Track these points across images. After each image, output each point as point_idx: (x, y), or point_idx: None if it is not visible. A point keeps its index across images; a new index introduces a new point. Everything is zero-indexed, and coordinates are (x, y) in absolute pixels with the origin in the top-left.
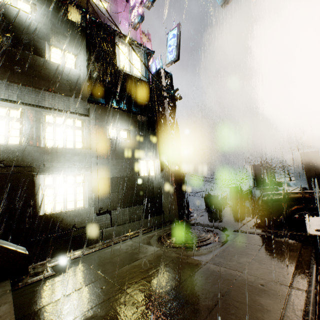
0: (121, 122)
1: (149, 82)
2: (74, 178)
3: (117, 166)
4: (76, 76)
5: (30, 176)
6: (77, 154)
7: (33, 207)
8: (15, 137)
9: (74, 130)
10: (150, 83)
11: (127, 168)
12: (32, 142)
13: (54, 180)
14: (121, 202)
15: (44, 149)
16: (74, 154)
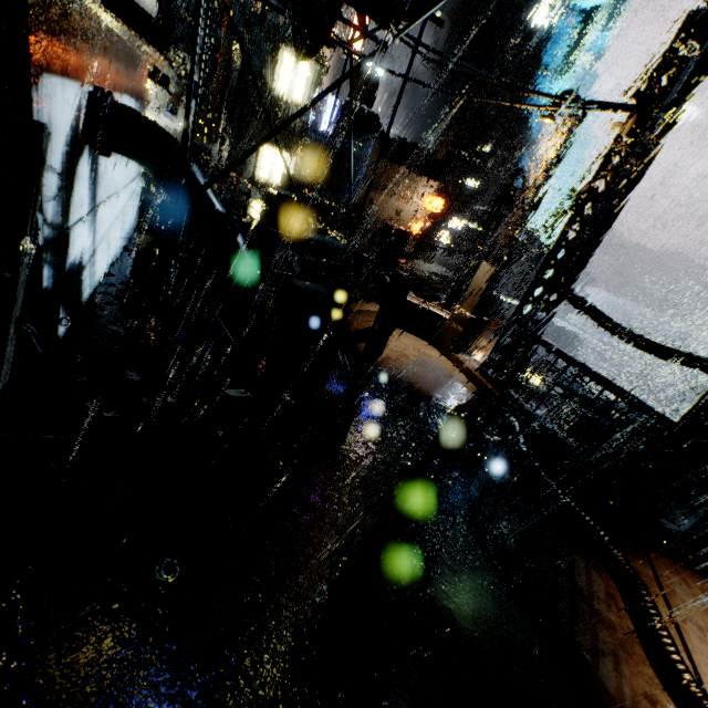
0: None
1: (248, 1)
2: None
3: (172, 116)
4: (152, 6)
5: None
6: None
7: None
8: None
9: None
10: (249, 4)
11: (181, 122)
12: None
13: None
14: None
15: None
16: None
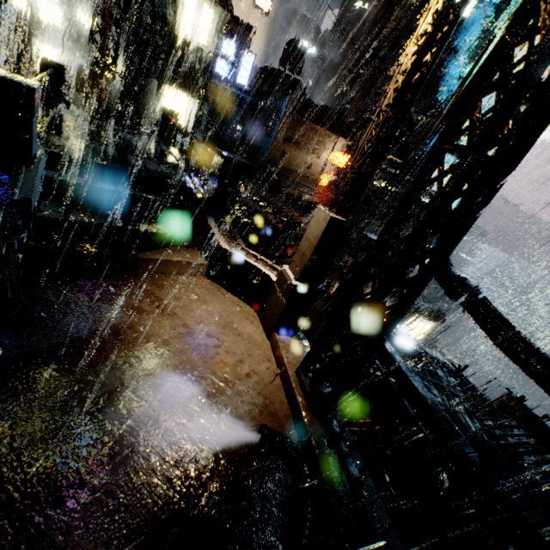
0: (87, 2)
1: None
2: (52, 50)
3: (78, 52)
4: None
5: (30, 37)
6: (52, 29)
7: (31, 60)
8: (25, 4)
9: (54, 5)
10: None
11: (86, 58)
12: (30, 10)
13: (42, 46)
14: (77, 87)
15: (35, 18)
16: (51, 29)
